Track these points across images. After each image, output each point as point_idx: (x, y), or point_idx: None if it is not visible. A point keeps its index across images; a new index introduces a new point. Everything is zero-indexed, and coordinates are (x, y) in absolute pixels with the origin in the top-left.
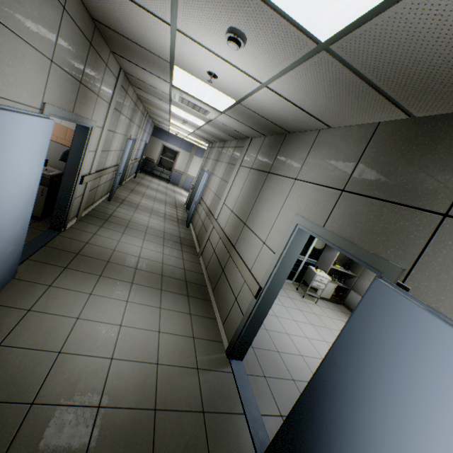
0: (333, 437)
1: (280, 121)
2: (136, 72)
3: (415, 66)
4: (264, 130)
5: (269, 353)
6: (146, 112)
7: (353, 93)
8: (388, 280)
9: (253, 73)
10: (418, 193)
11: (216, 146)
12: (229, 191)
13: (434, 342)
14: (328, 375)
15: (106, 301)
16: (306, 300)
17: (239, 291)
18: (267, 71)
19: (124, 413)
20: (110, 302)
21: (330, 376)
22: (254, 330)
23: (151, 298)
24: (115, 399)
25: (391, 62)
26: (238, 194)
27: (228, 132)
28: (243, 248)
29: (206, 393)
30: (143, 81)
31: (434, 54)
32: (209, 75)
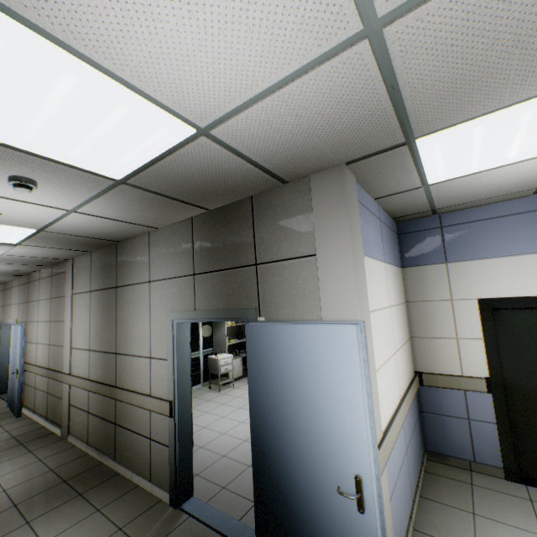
0: (282, 452)
1: (104, 235)
2: None
3: (191, 186)
4: (87, 247)
5: (216, 465)
6: None
7: (161, 204)
8: (253, 320)
9: (55, 204)
10: (238, 257)
11: (14, 284)
12: (72, 330)
13: (286, 338)
14: (257, 415)
15: None
16: (225, 391)
17: (150, 427)
18: (71, 201)
19: None
20: None
21: (259, 414)
22: (188, 450)
23: None
24: None
25: (176, 186)
26: (89, 326)
27: (33, 261)
28: (129, 380)
29: None
30: None
31: (197, 180)
32: None
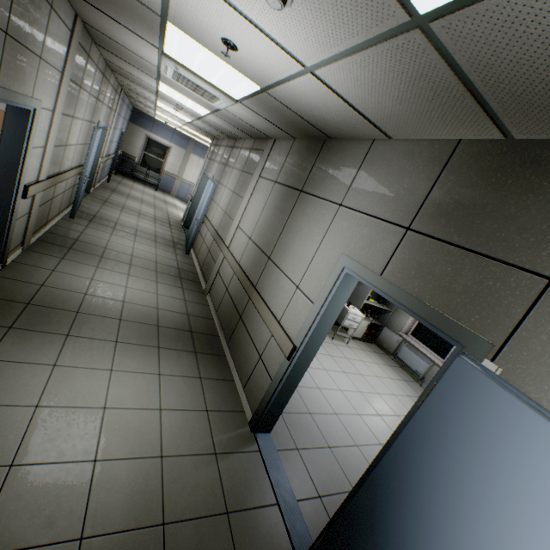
0: None
1: (321, 122)
2: (103, 24)
3: (549, 71)
4: (295, 131)
5: (300, 417)
6: (120, 87)
7: (440, 97)
8: (472, 357)
9: (296, 50)
10: (515, 245)
11: (223, 144)
12: (245, 210)
13: (543, 451)
14: (394, 473)
15: (80, 374)
16: (336, 342)
17: (265, 347)
18: (318, 49)
19: (119, 539)
20: (86, 375)
21: (397, 474)
22: (286, 397)
23: (145, 361)
24: (104, 522)
25: (516, 60)
26: (259, 216)
27: (243, 127)
28: (267, 291)
29: (229, 486)
30: (115, 41)
31: None
32: (224, 44)
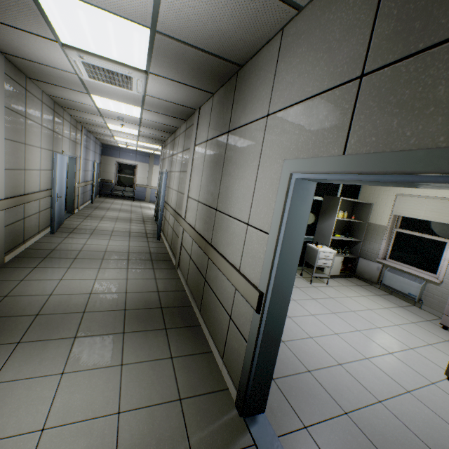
0: None
1: (222, 43)
2: (10, 43)
3: None
4: (208, 82)
5: (298, 379)
6: (79, 124)
7: None
8: None
9: None
10: None
11: (168, 142)
12: (190, 180)
13: None
14: None
15: (20, 388)
16: (316, 284)
17: (232, 304)
18: None
19: None
20: (29, 387)
21: None
22: (269, 361)
23: (106, 353)
24: None
25: None
26: (200, 178)
27: (171, 111)
28: (221, 242)
29: None
30: (33, 61)
31: None
32: None
